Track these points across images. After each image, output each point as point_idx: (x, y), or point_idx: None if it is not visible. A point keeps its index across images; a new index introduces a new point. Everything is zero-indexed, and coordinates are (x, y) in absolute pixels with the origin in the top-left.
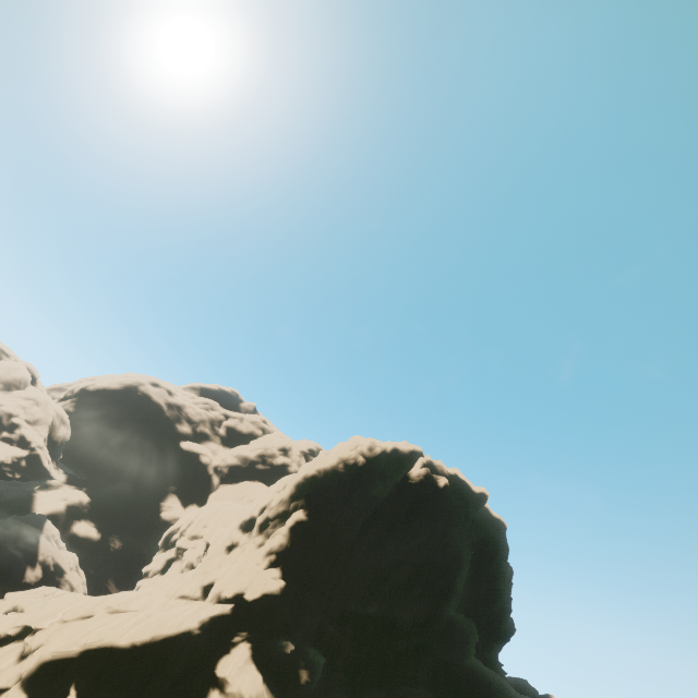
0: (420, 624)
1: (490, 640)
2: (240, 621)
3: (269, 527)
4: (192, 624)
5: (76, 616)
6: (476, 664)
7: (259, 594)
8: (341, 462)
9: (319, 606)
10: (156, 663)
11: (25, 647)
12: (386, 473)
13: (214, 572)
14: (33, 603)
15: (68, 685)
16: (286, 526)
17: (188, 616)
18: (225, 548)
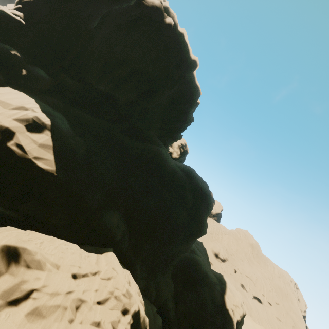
0: (127, 103)
1: (167, 136)
2: None
3: None
4: None
5: None
6: (152, 135)
7: None
8: None
9: (59, 62)
10: None
11: None
12: None
13: None
14: None
15: None
16: None
17: None
18: None
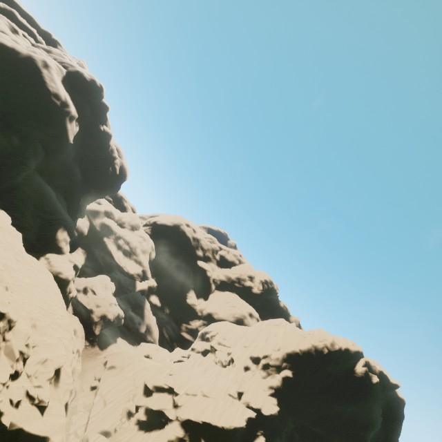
0: None
1: None
2: (259, 423)
3: (269, 369)
4: (244, 423)
5: (191, 393)
6: None
7: (269, 414)
8: (313, 348)
9: (292, 422)
10: (230, 437)
11: (175, 401)
12: (338, 361)
13: (243, 386)
14: (154, 355)
15: (200, 436)
16: (280, 375)
17: (241, 418)
18: (243, 367)
